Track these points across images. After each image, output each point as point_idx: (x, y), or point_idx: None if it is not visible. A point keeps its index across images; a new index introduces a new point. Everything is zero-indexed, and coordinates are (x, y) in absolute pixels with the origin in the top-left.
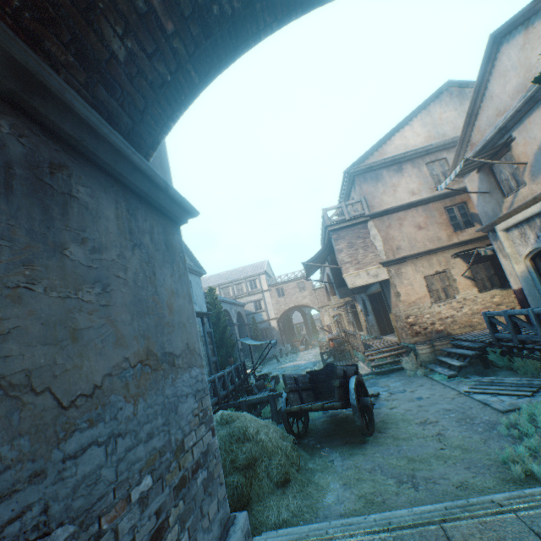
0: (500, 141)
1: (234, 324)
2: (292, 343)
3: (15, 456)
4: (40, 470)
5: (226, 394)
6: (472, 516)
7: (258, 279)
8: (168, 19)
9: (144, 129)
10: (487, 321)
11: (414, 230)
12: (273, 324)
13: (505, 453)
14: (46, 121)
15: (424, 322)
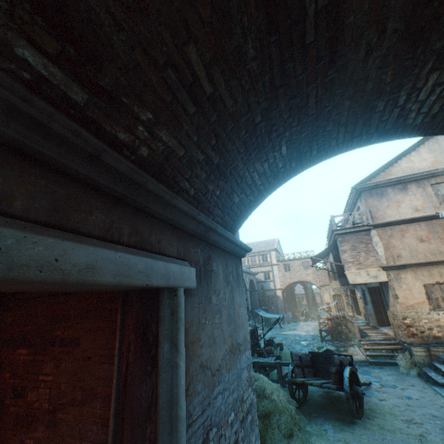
0: None
1: (247, 289)
2: (293, 312)
3: (205, 395)
4: (209, 402)
5: None
6: None
7: (269, 254)
8: (259, 181)
9: (237, 222)
10: None
11: (415, 242)
12: (278, 293)
13: None
14: (207, 239)
15: (421, 326)
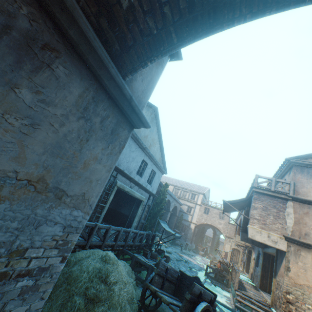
0: None
1: (169, 210)
2: (197, 245)
3: None
4: None
5: (132, 245)
6: None
7: (197, 195)
8: None
9: (128, 58)
10: None
11: None
12: (192, 226)
13: None
14: (60, 23)
15: (303, 309)
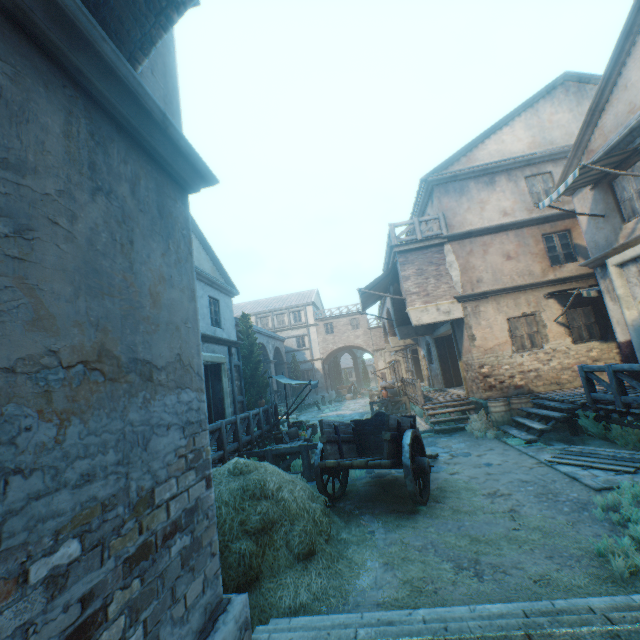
0: (628, 147)
1: (270, 361)
2: (338, 390)
3: None
4: None
5: (250, 440)
6: (572, 634)
7: (303, 310)
8: None
9: (126, 8)
10: (583, 377)
11: (501, 260)
12: (317, 365)
13: (602, 543)
14: None
15: (501, 374)
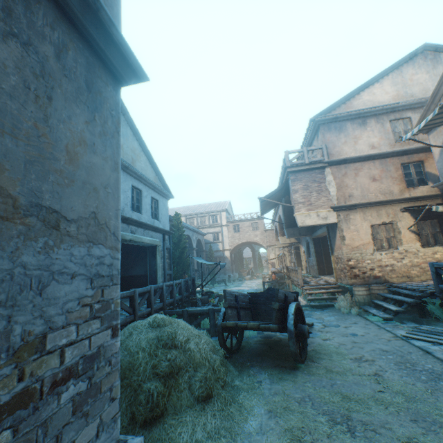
0: None
1: (193, 248)
2: (240, 272)
3: None
4: None
5: (172, 302)
6: None
7: (219, 215)
8: None
9: None
10: (433, 272)
11: (368, 181)
12: (226, 254)
13: None
14: None
15: (364, 267)
